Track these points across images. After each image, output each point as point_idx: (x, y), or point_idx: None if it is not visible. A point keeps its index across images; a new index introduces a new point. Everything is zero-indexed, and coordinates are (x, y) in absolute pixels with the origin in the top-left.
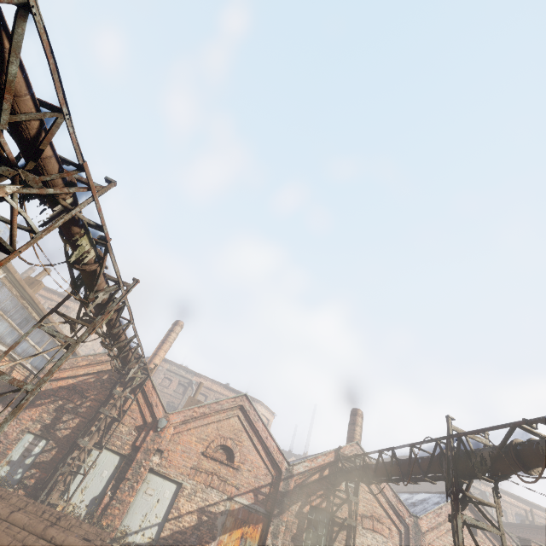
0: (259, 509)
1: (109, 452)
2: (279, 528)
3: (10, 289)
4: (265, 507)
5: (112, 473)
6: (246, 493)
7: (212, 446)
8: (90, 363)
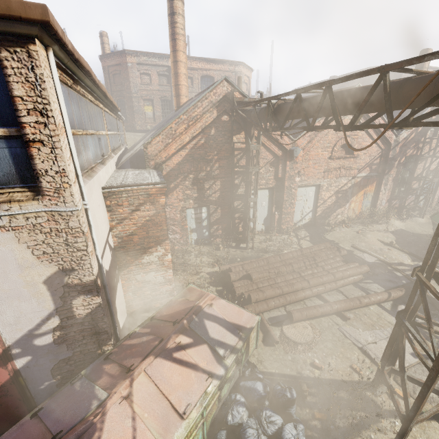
0: (373, 175)
1: (258, 191)
2: (388, 179)
3: (62, 81)
4: (377, 171)
5: (268, 202)
6: (364, 169)
7: (335, 150)
8: (188, 126)
